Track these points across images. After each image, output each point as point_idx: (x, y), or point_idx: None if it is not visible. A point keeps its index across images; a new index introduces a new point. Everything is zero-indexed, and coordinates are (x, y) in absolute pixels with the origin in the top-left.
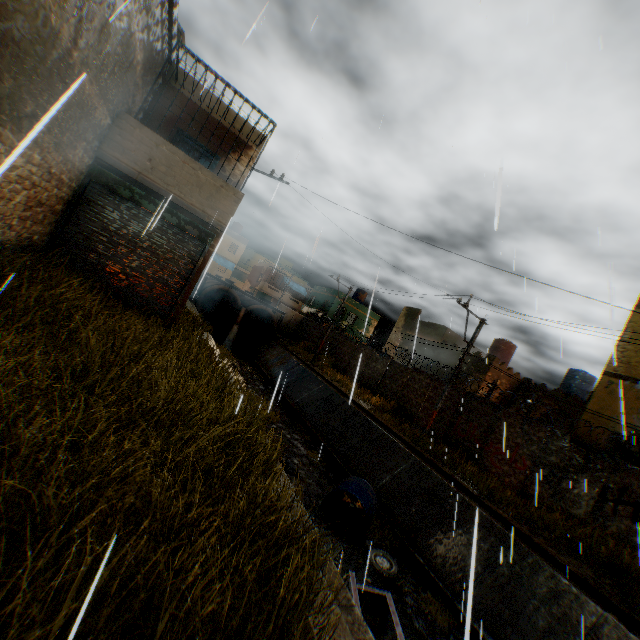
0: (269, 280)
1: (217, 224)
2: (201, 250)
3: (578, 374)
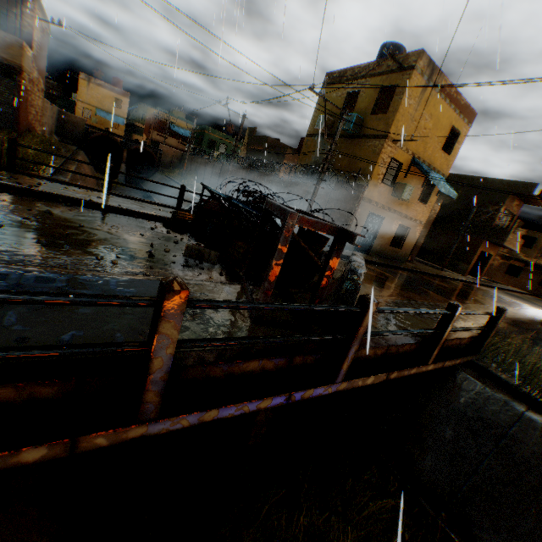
0: (158, 129)
1: (16, 66)
2: (15, 86)
3: None
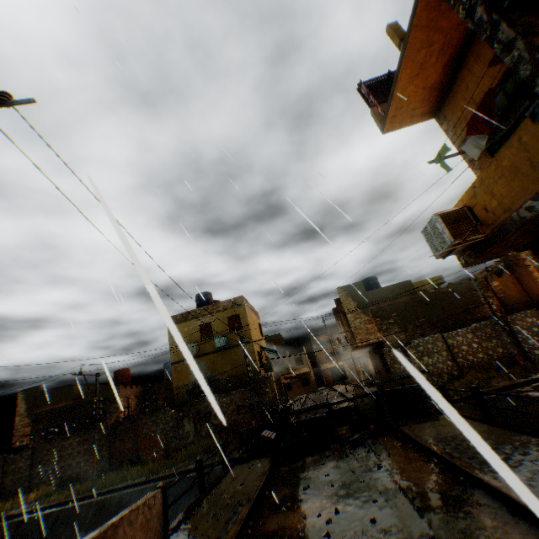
0: None
1: None
2: None
3: (169, 364)
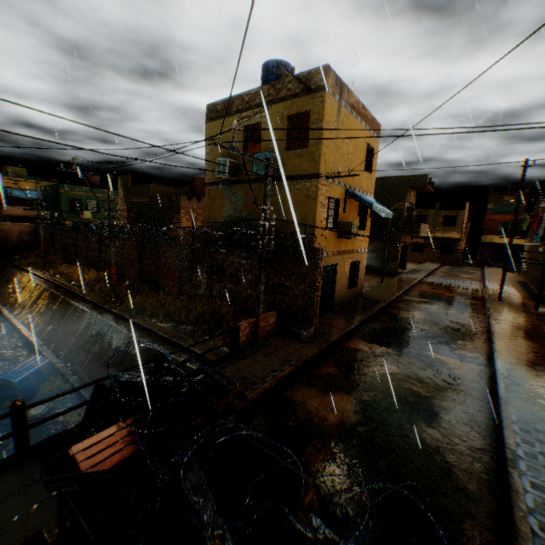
0: None
1: None
2: None
3: None
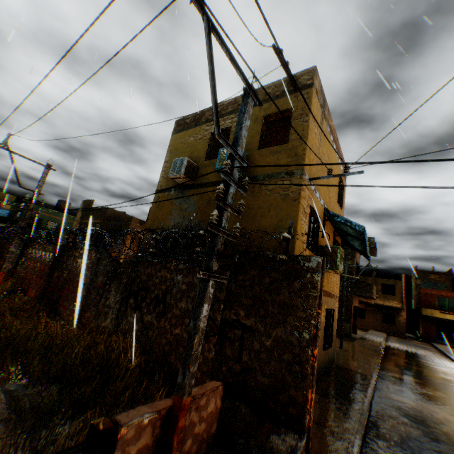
0: None
1: None
2: None
3: None
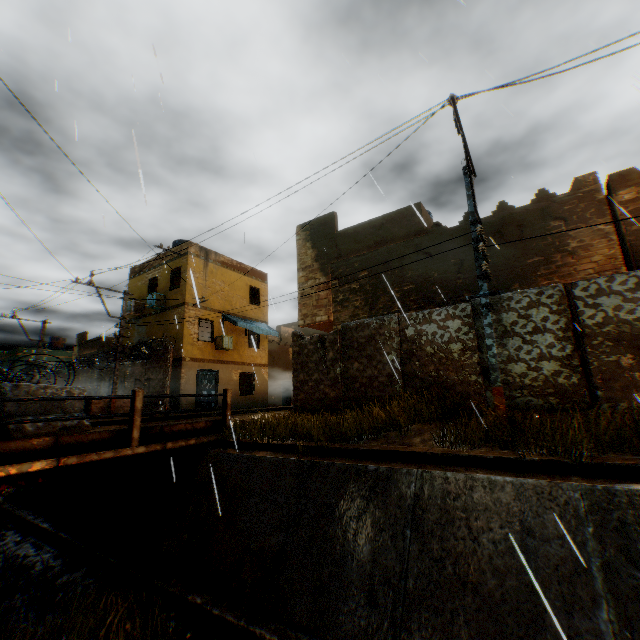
0: None
1: None
2: None
3: None
